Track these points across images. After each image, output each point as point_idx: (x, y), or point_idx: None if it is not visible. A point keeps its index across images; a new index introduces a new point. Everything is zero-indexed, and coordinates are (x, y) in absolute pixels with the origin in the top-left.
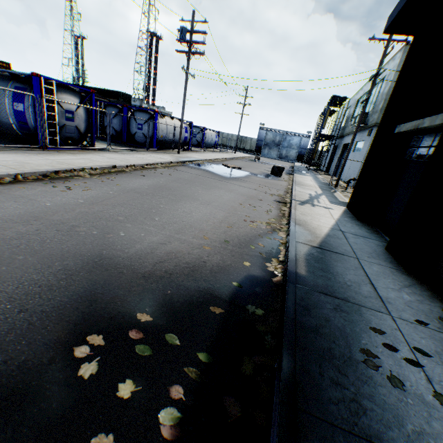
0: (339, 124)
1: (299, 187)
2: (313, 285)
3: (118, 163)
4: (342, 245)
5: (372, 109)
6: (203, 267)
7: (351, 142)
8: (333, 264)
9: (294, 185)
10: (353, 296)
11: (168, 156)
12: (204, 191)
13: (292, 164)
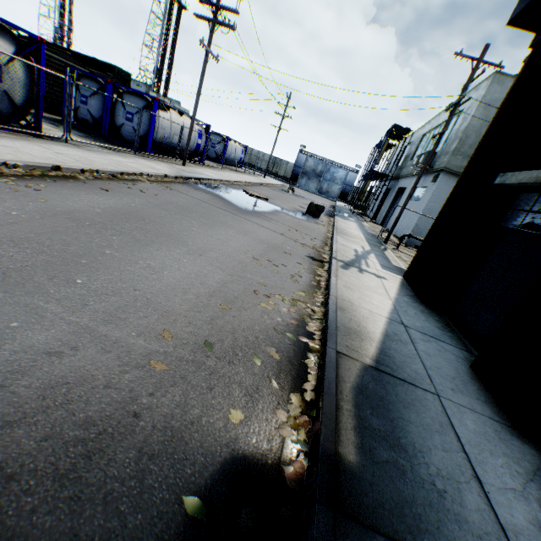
0: (395, 163)
1: (342, 238)
2: (373, 506)
3: (68, 162)
4: (409, 359)
5: (441, 149)
6: (124, 436)
7: (414, 187)
8: (404, 418)
9: (335, 234)
10: (457, 539)
11: (165, 167)
12: (202, 229)
13: (333, 202)
